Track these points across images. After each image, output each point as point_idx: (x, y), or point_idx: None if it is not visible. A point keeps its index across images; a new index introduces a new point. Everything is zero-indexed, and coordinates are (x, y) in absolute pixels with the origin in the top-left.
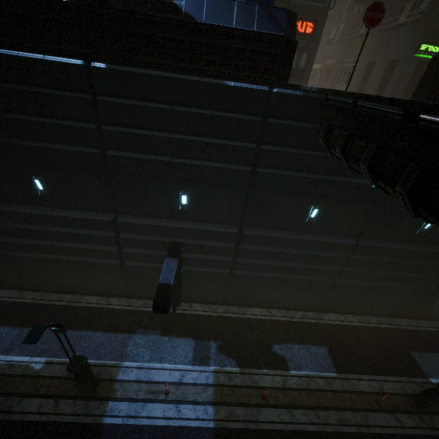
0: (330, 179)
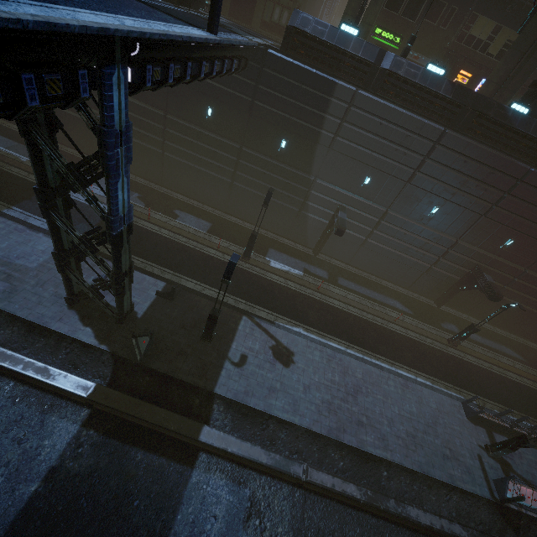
0: (214, 84)
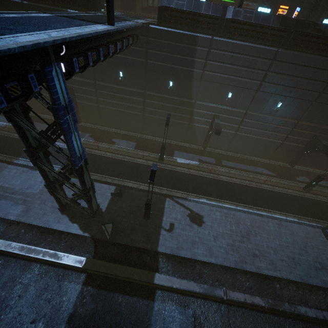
0: (120, 56)
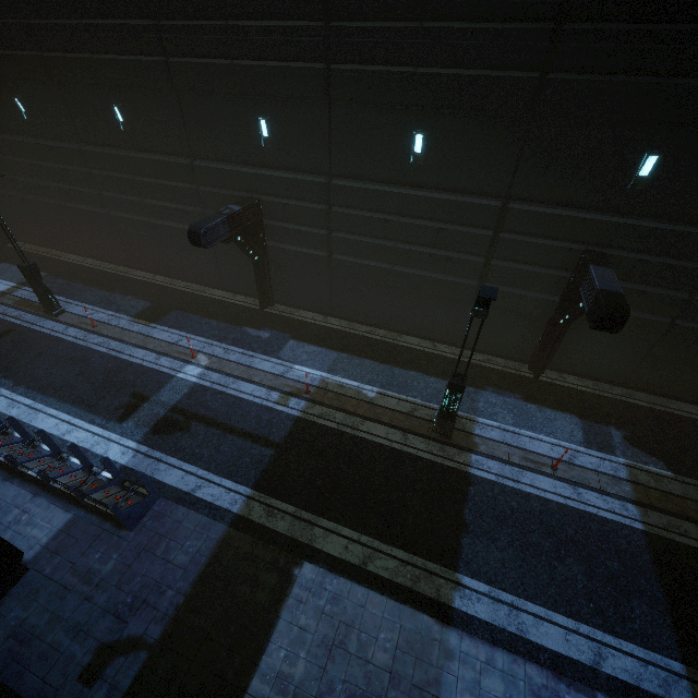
0: None
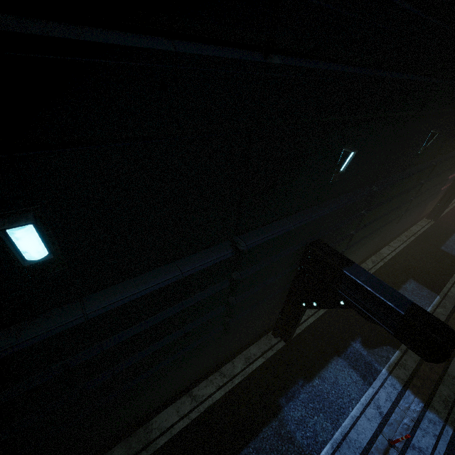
0: None
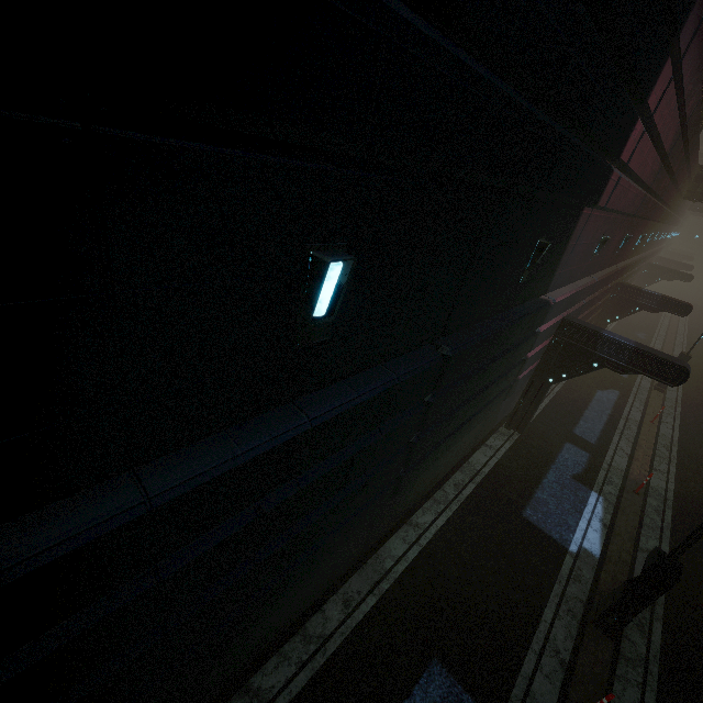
0: (393, 7)
